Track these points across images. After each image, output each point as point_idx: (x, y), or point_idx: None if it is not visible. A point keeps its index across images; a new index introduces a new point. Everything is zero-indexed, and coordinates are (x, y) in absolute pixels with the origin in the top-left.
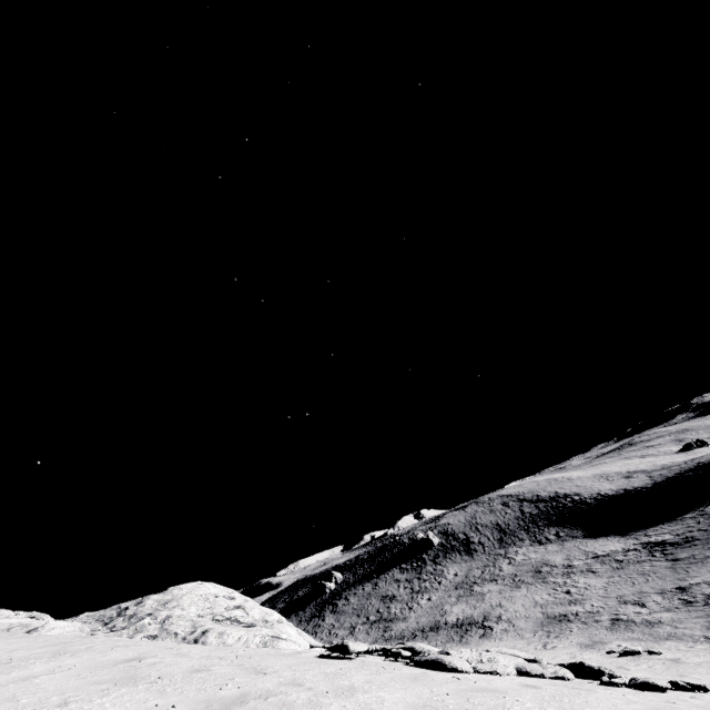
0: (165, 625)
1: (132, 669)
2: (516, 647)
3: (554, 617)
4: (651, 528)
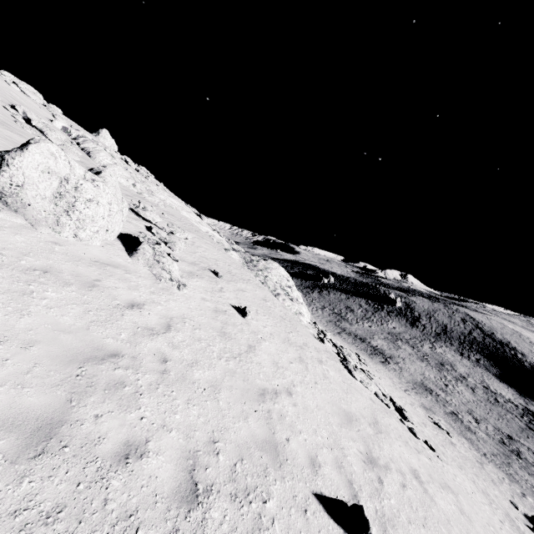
0: (266, 279)
1: (266, 306)
2: (392, 379)
3: (425, 386)
4: None
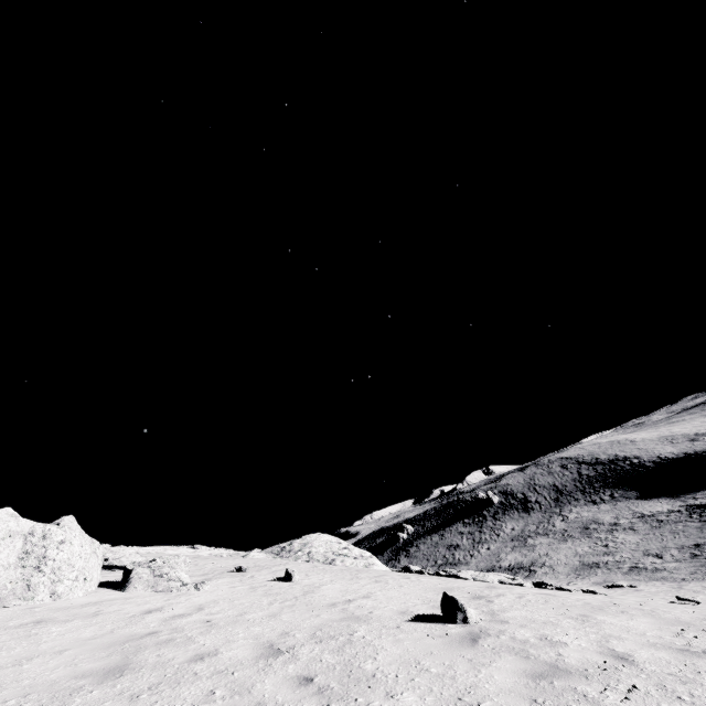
0: (310, 556)
1: (317, 569)
2: None
3: (587, 564)
4: (701, 491)
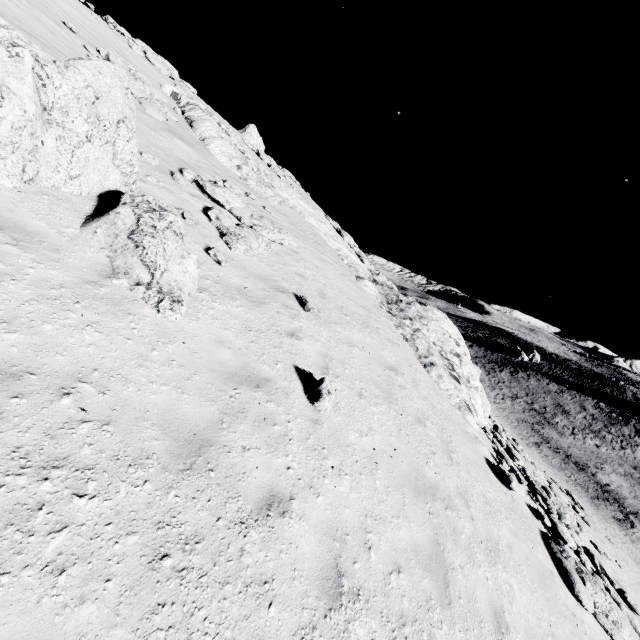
0: (415, 335)
1: (391, 382)
2: None
3: None
4: None
